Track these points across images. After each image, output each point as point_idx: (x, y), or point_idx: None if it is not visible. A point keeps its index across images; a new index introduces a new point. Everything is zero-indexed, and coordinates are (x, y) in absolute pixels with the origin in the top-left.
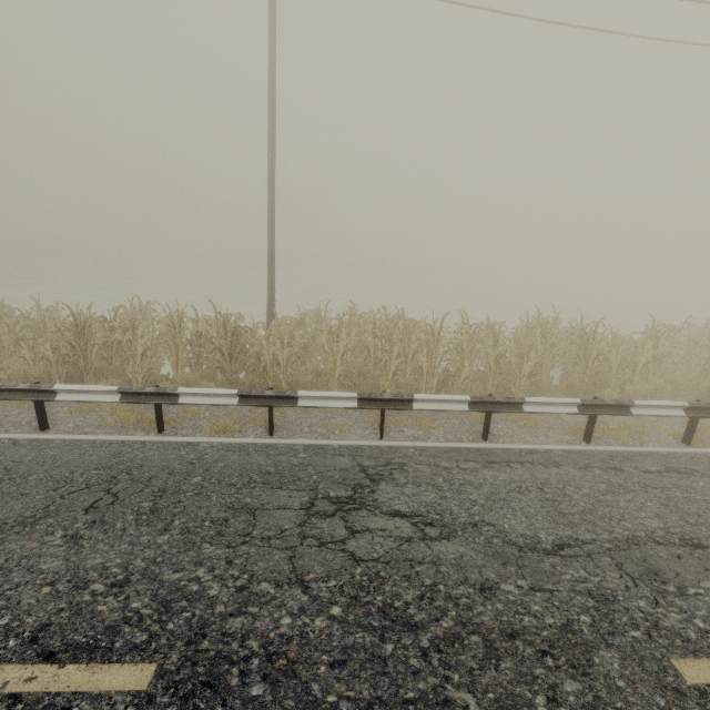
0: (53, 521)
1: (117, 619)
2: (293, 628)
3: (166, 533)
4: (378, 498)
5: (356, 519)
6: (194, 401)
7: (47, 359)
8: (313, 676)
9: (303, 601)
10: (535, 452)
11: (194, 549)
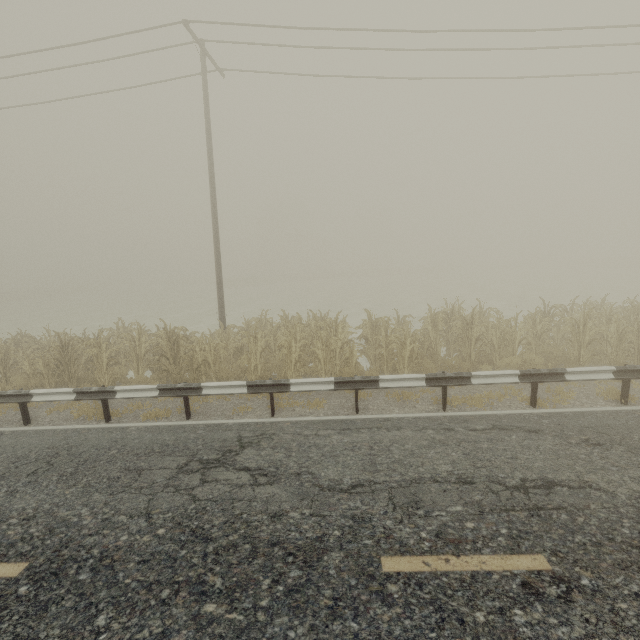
0: (4, 483)
1: (17, 538)
2: (126, 542)
3: (74, 487)
4: (238, 459)
5: (212, 474)
6: (127, 395)
7: (41, 373)
8: (123, 568)
9: (142, 526)
10: (389, 419)
11: (87, 496)
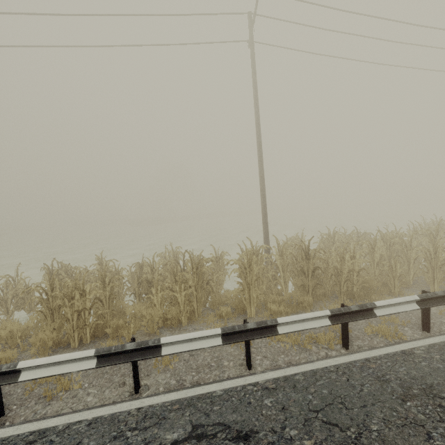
0: None
1: None
2: None
3: None
4: None
5: None
6: (387, 311)
7: (176, 301)
8: None
9: None
10: None
11: None
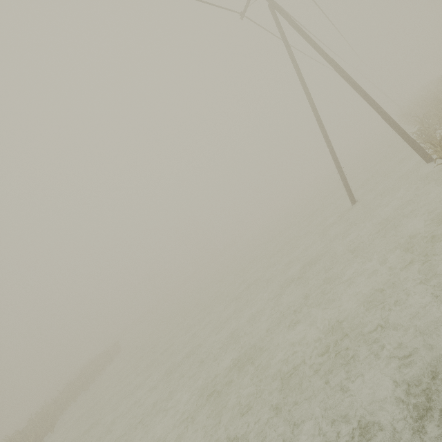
0: None
1: None
2: None
3: None
4: None
5: None
6: None
7: None
8: None
9: None
10: None
11: None
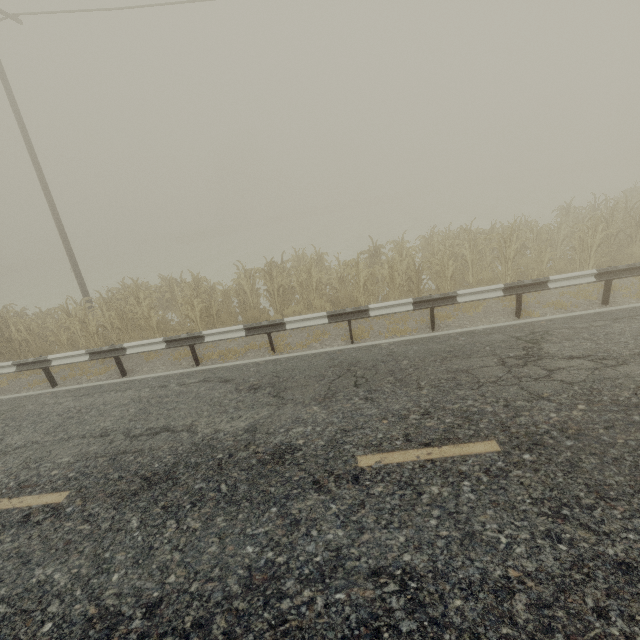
0: None
1: None
2: None
3: None
4: None
5: None
6: None
7: None
8: None
9: None
10: (133, 381)
11: None
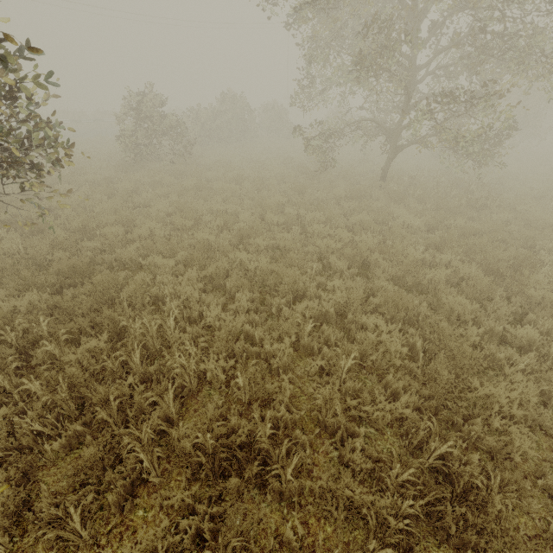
0: None
1: None
2: None
3: None
4: None
5: None
6: None
7: None
8: None
9: None
10: None
11: None
